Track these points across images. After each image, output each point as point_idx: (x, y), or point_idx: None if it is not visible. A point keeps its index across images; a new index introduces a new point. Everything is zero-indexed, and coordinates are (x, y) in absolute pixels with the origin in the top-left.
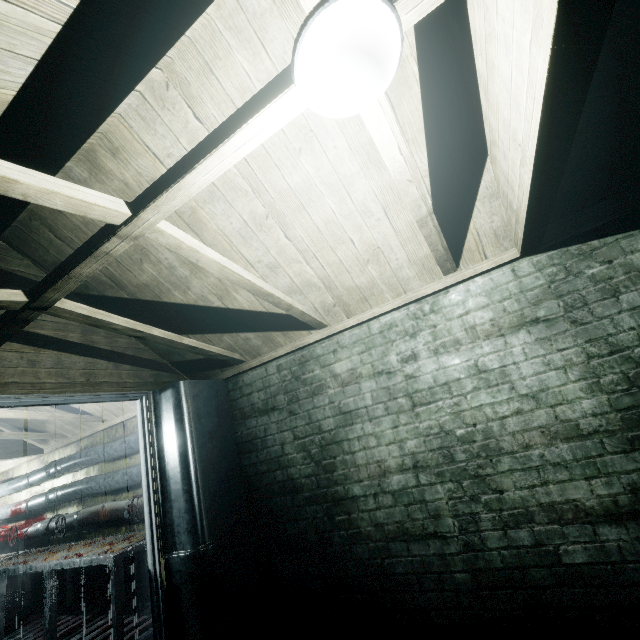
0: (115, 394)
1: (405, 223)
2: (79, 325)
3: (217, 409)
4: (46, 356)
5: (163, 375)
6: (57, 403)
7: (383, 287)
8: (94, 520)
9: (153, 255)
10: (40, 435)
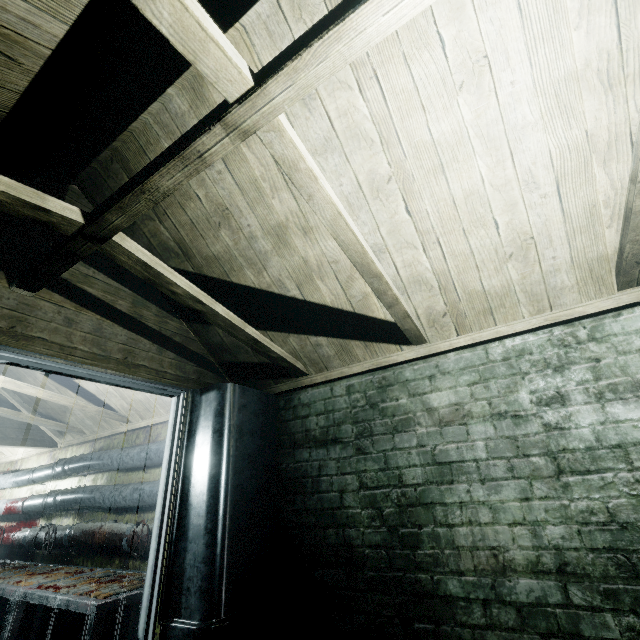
0: (151, 383)
1: (582, 204)
2: (131, 294)
3: (263, 428)
4: (86, 318)
5: (207, 374)
6: (83, 377)
7: (521, 297)
8: (87, 541)
9: (235, 219)
10: (58, 425)
